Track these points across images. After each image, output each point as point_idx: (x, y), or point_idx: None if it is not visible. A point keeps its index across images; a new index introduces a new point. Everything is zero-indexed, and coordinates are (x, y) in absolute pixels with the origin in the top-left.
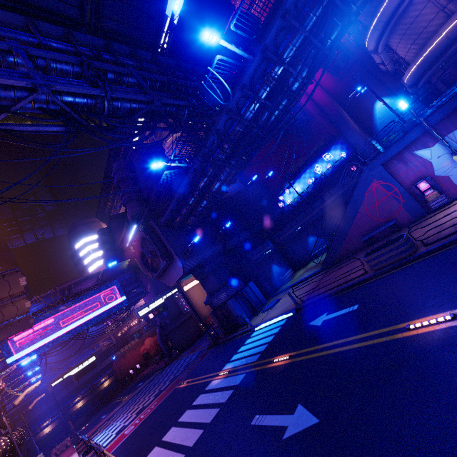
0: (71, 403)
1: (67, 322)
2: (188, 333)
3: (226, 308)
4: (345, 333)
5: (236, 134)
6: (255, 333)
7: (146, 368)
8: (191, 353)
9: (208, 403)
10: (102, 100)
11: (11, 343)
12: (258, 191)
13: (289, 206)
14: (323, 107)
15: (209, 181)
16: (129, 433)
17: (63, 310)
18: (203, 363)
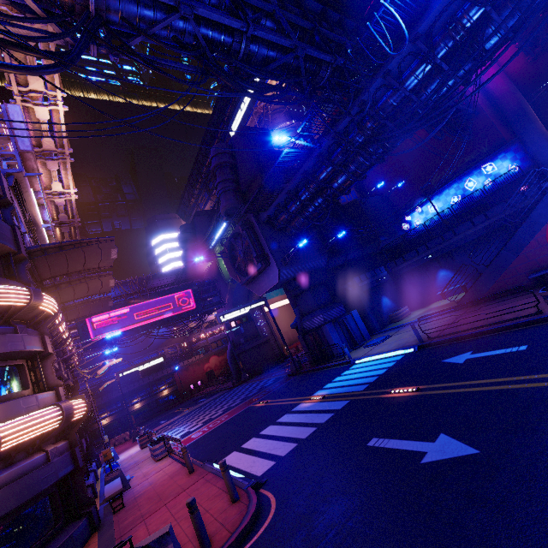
0: (130, 403)
1: (140, 316)
2: (262, 358)
3: (319, 333)
4: (510, 372)
5: (387, 109)
6: (357, 366)
7: (210, 385)
8: (264, 378)
9: (299, 421)
10: (240, 38)
11: (87, 324)
12: (378, 205)
13: (416, 230)
14: (498, 98)
15: (333, 172)
16: (197, 437)
17: (138, 303)
18: (285, 388)
